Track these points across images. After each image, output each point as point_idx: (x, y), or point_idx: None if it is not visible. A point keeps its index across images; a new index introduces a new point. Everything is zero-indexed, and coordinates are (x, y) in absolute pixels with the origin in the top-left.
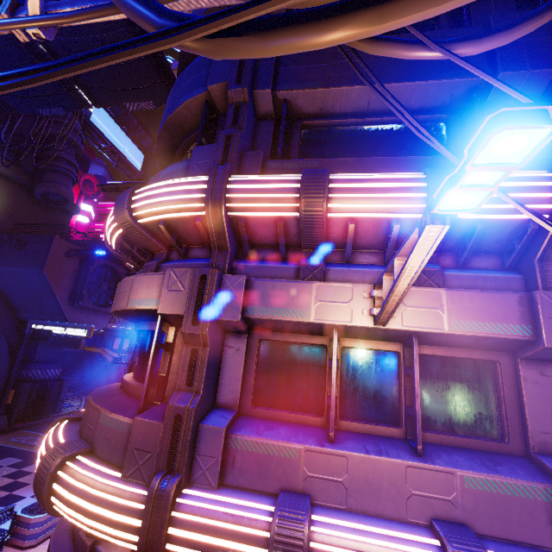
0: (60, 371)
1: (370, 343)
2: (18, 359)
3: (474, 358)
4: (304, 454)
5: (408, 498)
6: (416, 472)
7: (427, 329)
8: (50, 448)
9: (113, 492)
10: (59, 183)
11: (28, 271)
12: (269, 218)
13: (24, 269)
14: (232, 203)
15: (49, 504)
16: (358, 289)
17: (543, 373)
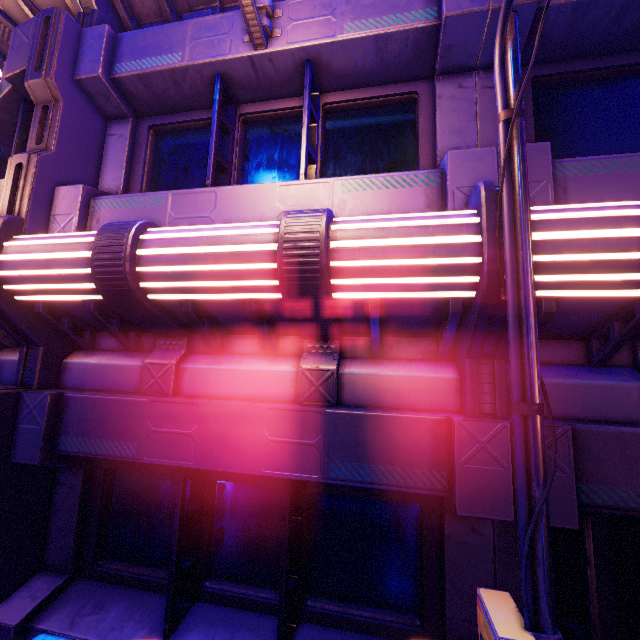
0: None
1: (271, 104)
2: None
3: (389, 94)
4: (171, 200)
5: (278, 217)
6: (288, 190)
7: (315, 41)
8: None
9: None
10: None
11: None
12: None
13: None
14: None
15: None
16: (239, 15)
17: (462, 85)
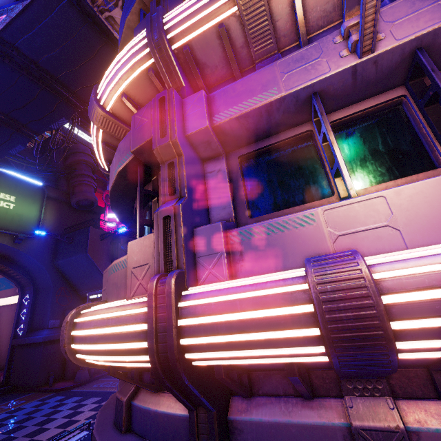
0: None
1: (362, 104)
2: None
3: None
4: (323, 216)
5: None
6: None
7: (433, 26)
8: None
9: (117, 309)
10: (85, 192)
11: (78, 257)
12: (211, 33)
13: (75, 256)
14: (172, 32)
15: (71, 354)
16: (325, 41)
17: None
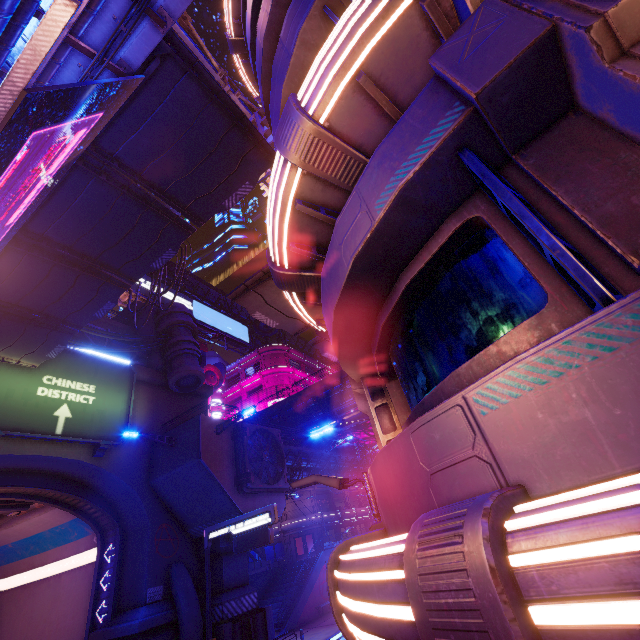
0: (256, 595)
1: None
2: (207, 588)
3: None
4: None
5: None
6: None
7: None
8: (390, 556)
9: None
10: (187, 364)
11: (186, 467)
12: None
13: (182, 467)
14: None
15: None
16: None
17: None
